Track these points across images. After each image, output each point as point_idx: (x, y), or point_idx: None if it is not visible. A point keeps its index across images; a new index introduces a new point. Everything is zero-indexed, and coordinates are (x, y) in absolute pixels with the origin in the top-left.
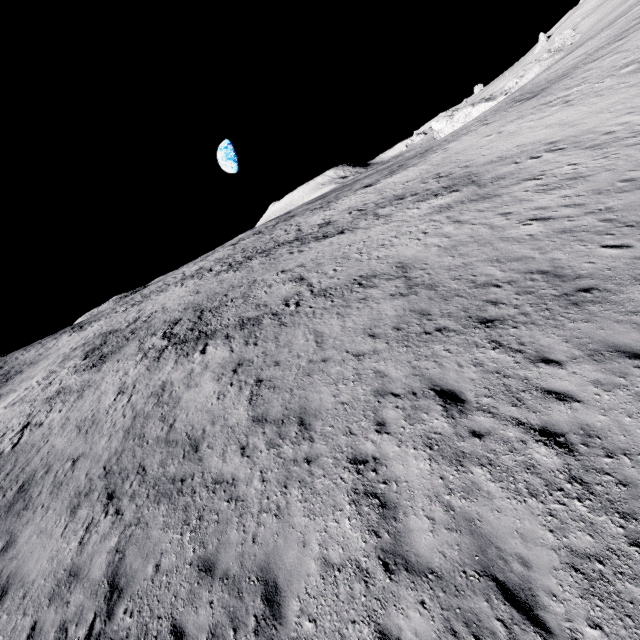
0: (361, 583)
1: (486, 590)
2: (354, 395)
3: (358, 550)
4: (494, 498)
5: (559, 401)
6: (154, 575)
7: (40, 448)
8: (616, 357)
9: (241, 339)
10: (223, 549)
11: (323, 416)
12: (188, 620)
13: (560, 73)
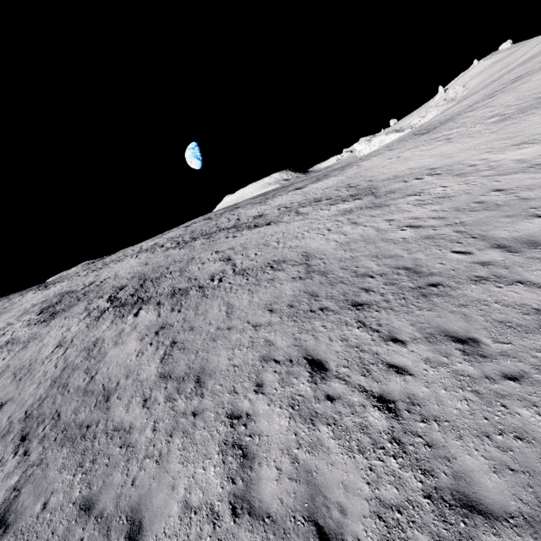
0: (210, 525)
1: (307, 534)
2: (245, 359)
3: (215, 495)
4: (331, 453)
5: (397, 374)
6: (40, 512)
7: None
8: (445, 340)
9: (169, 306)
10: (105, 490)
11: (216, 376)
12: None
13: (448, 117)
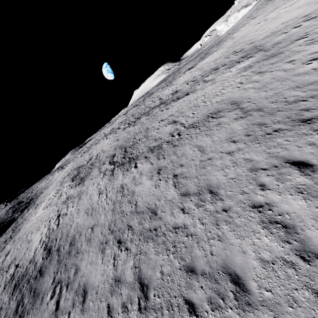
0: (291, 269)
1: None
2: (237, 173)
3: (280, 252)
4: None
5: None
6: (162, 277)
7: (71, 225)
8: None
9: (154, 157)
10: (195, 260)
11: (223, 187)
12: (192, 297)
13: None
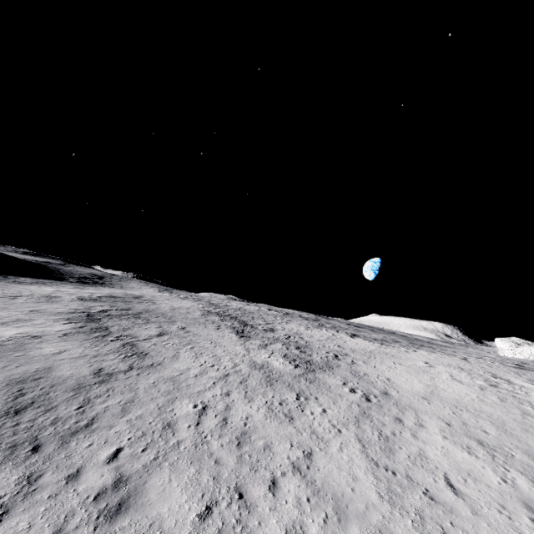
0: None
1: None
2: None
3: None
4: None
5: None
6: None
7: None
8: None
9: (75, 331)
10: None
11: None
12: None
13: None
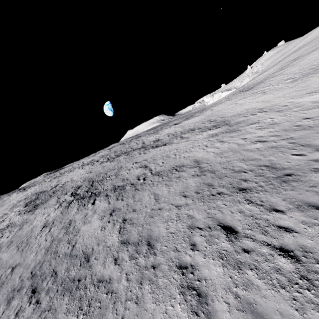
0: None
1: None
2: (177, 228)
3: None
4: (261, 289)
5: (286, 232)
6: None
7: None
8: (310, 209)
9: (114, 197)
10: None
11: (161, 240)
12: None
13: (259, 81)
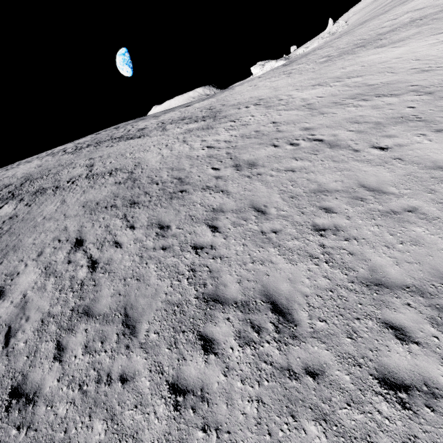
0: None
1: (2, 331)
2: (43, 240)
3: None
4: (45, 292)
5: (115, 247)
6: None
7: None
8: (155, 227)
9: (26, 201)
10: None
11: (19, 250)
12: None
13: (308, 52)
